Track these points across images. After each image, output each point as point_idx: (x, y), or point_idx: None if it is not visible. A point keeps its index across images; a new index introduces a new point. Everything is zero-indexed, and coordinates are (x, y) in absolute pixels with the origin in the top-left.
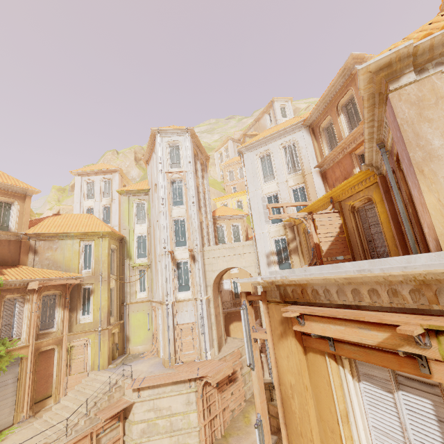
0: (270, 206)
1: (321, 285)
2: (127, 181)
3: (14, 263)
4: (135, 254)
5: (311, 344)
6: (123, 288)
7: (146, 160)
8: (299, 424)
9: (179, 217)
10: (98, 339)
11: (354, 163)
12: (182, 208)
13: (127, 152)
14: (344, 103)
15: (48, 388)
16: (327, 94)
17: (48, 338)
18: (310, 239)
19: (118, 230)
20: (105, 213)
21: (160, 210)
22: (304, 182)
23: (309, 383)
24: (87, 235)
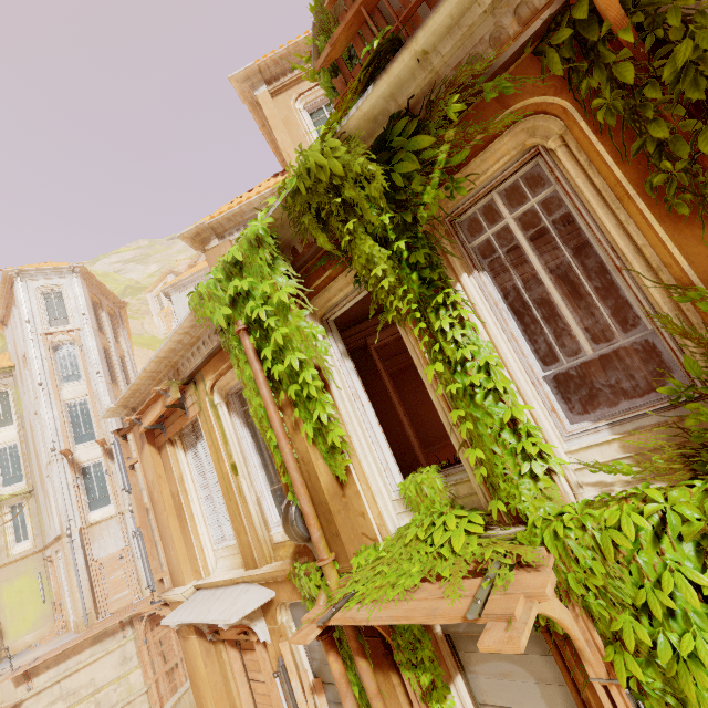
0: None
1: (151, 393)
2: None
3: None
4: None
5: (159, 442)
6: None
7: (1, 319)
8: (159, 507)
9: (76, 399)
10: None
11: None
12: (79, 384)
13: None
14: None
15: None
16: None
17: None
18: None
19: None
20: None
21: (38, 394)
22: None
23: (164, 474)
24: None
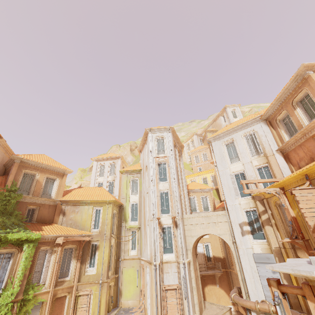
0: (243, 182)
1: None
2: (125, 164)
3: (50, 221)
4: (129, 218)
5: None
6: (119, 246)
7: (140, 150)
8: None
9: (164, 190)
10: (98, 291)
11: None
12: (166, 183)
13: (126, 145)
14: (298, 99)
15: None
16: (281, 95)
17: (63, 286)
18: (286, 212)
19: (118, 199)
20: (109, 186)
21: (150, 185)
22: (268, 162)
23: None
24: (98, 202)
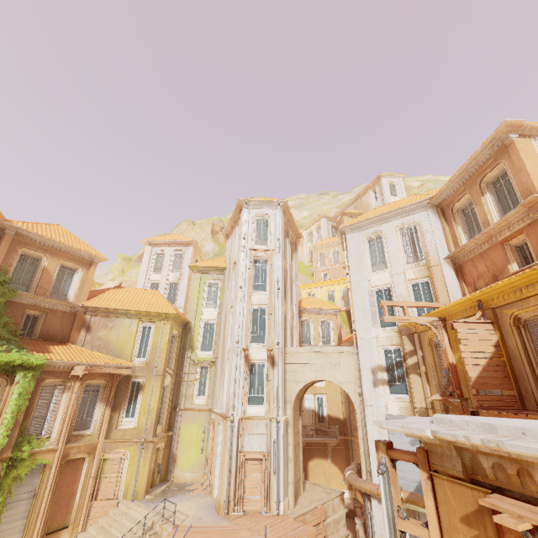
0: (385, 303)
1: None
2: (200, 255)
3: (63, 339)
4: (199, 346)
5: None
6: (179, 388)
7: (227, 234)
8: None
9: (259, 305)
10: (138, 454)
11: (509, 256)
12: (264, 294)
13: (205, 223)
14: (491, 179)
15: (67, 514)
16: (465, 168)
17: (81, 443)
18: (442, 356)
19: (183, 313)
20: (170, 290)
21: (237, 294)
22: (430, 275)
23: None
24: (149, 315)
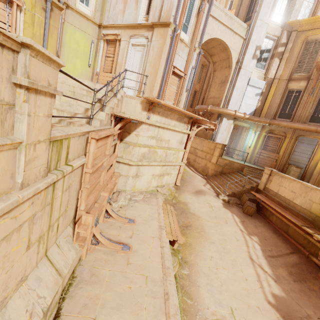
0: None
1: None
2: None
3: None
4: None
5: None
6: None
7: None
8: None
9: None
10: (40, 14)
11: None
12: None
13: None
14: None
15: None
16: None
17: None
18: None
19: None
20: None
21: None
22: None
23: None
24: None
